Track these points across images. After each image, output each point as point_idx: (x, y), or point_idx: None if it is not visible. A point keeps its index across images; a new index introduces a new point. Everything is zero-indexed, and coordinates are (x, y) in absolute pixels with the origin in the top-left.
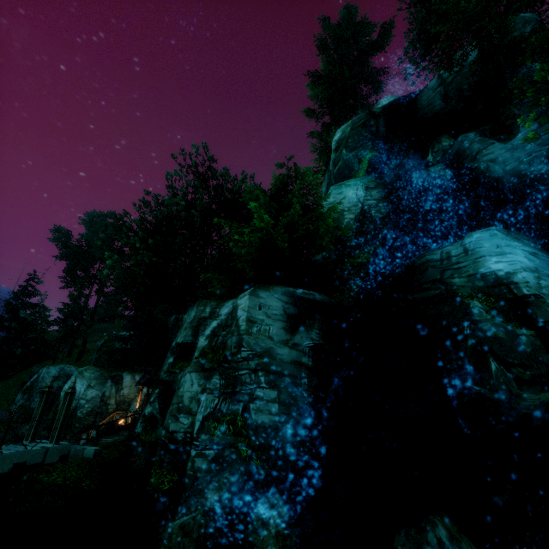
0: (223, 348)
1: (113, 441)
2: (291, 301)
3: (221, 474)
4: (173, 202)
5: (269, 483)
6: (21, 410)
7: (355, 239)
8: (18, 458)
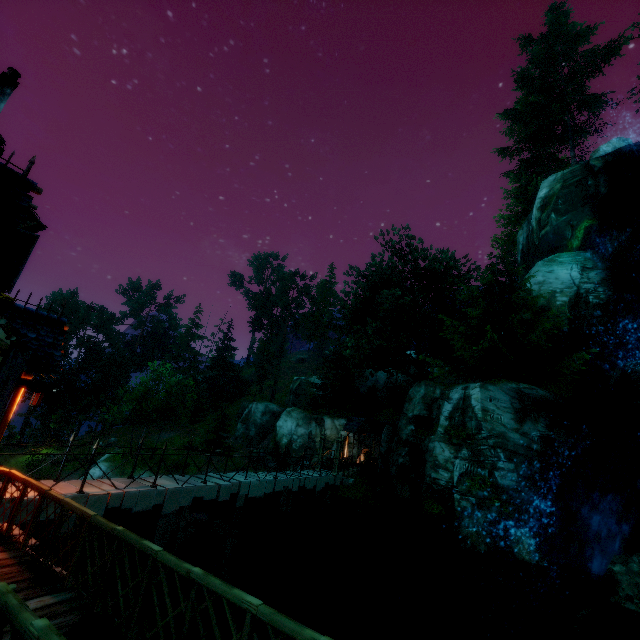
0: (463, 428)
1: (348, 474)
2: (516, 397)
3: (484, 511)
4: (374, 278)
5: (516, 522)
6: (243, 436)
7: (569, 324)
8: (326, 480)
